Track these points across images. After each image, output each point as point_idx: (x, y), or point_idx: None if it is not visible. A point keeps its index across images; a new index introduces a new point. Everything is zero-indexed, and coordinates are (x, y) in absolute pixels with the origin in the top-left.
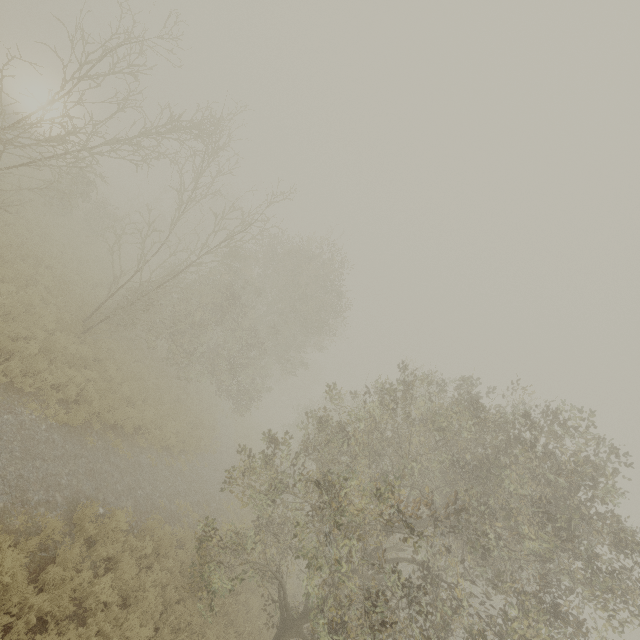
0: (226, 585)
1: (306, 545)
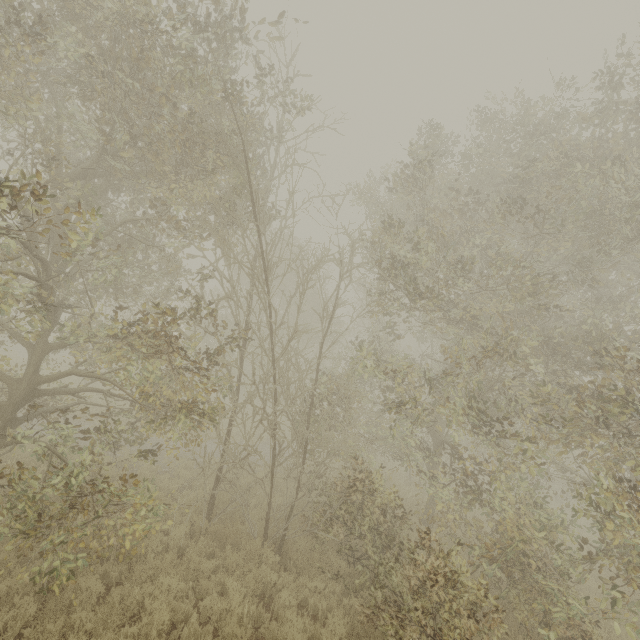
0: None
1: None
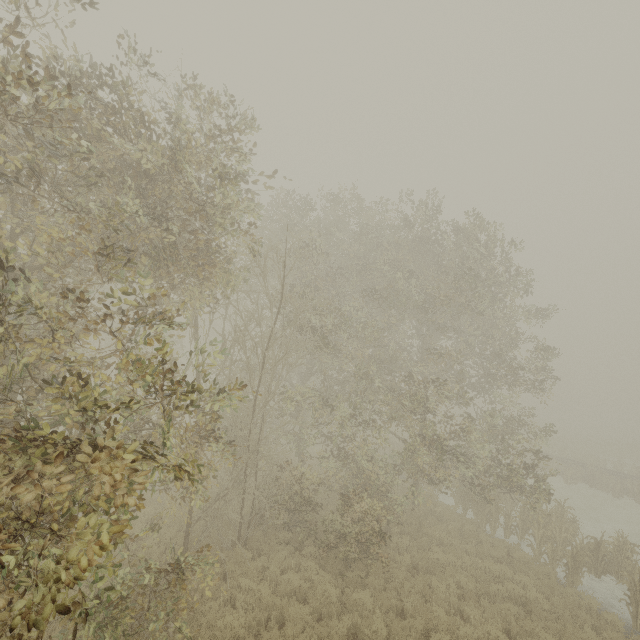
0: None
1: None
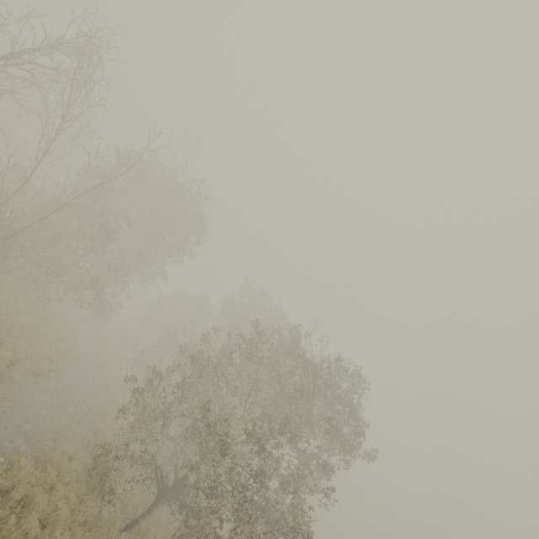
0: (125, 488)
1: (191, 458)
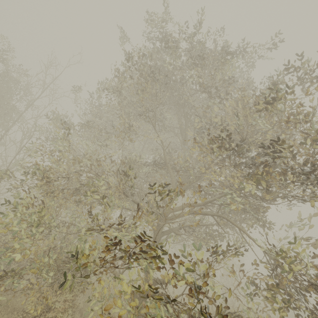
0: None
1: None
